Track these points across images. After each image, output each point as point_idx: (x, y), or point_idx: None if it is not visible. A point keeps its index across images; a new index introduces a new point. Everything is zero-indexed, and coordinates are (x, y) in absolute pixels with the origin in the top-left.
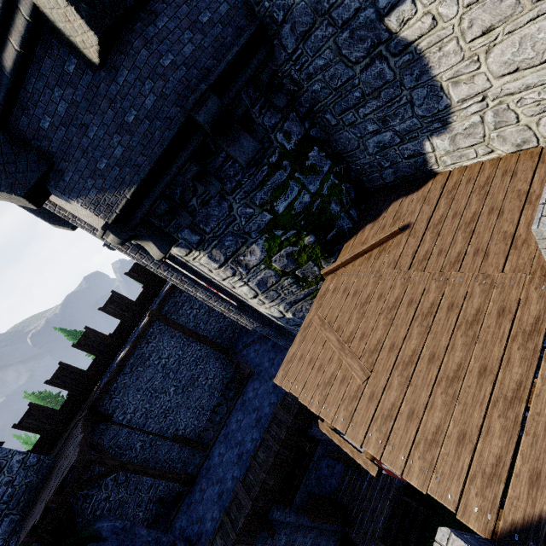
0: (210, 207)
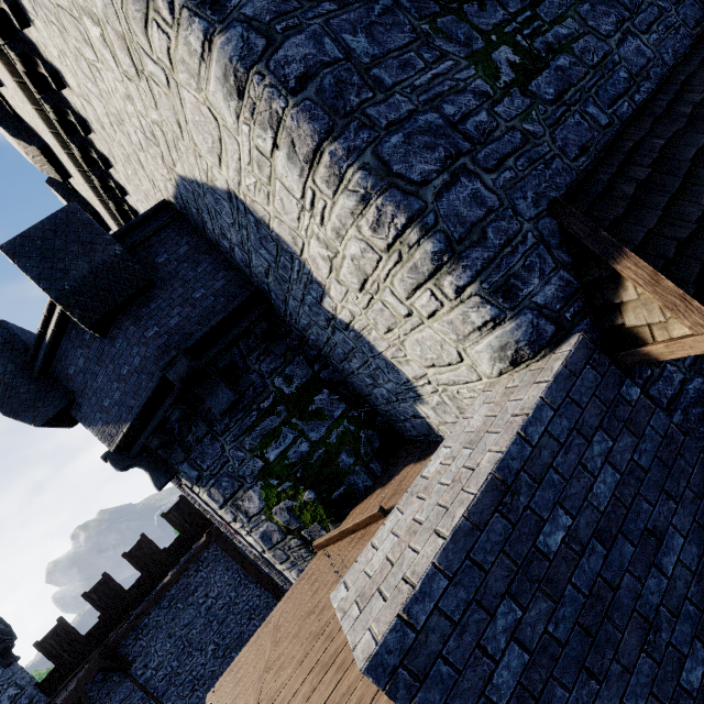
0: (205, 445)
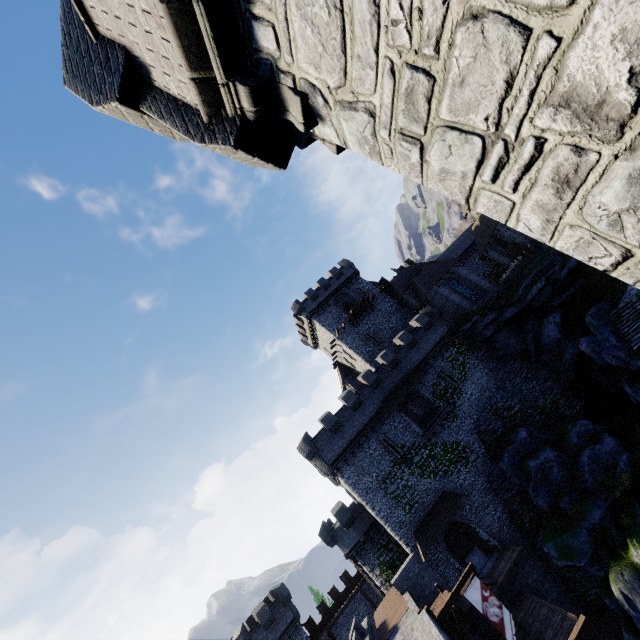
0: (366, 555)
